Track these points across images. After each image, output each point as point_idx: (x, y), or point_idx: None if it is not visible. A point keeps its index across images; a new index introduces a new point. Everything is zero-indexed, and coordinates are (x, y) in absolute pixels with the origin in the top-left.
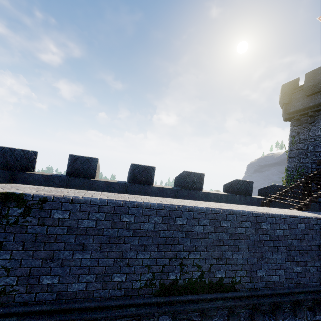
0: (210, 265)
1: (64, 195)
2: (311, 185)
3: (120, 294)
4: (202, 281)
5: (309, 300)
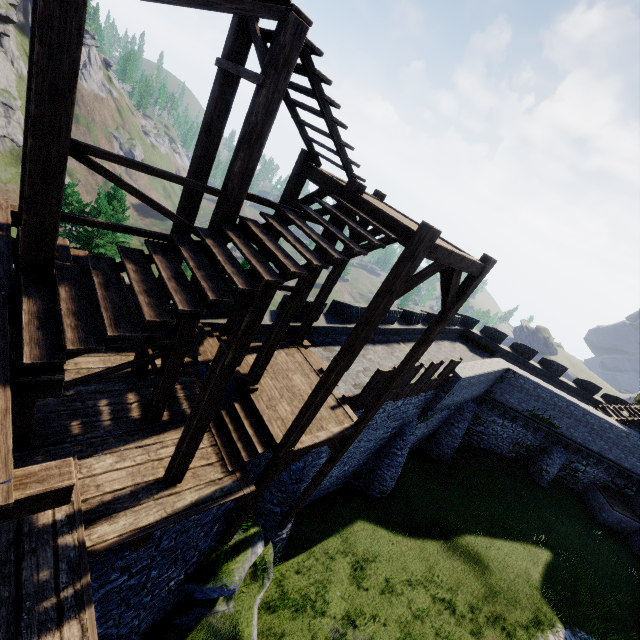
0: (553, 416)
1: (522, 374)
2: (638, 413)
3: (518, 408)
4: (546, 419)
5: (585, 451)
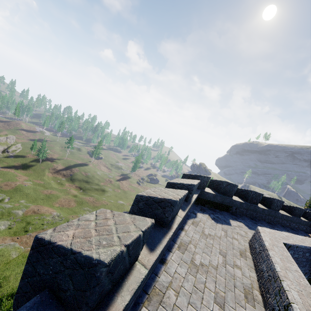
0: None
1: (295, 244)
2: None
3: None
4: None
5: None
